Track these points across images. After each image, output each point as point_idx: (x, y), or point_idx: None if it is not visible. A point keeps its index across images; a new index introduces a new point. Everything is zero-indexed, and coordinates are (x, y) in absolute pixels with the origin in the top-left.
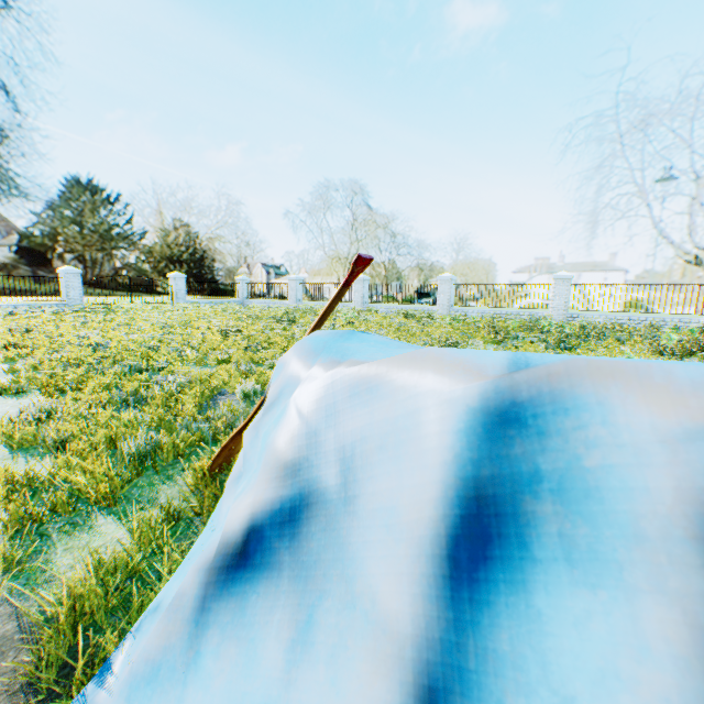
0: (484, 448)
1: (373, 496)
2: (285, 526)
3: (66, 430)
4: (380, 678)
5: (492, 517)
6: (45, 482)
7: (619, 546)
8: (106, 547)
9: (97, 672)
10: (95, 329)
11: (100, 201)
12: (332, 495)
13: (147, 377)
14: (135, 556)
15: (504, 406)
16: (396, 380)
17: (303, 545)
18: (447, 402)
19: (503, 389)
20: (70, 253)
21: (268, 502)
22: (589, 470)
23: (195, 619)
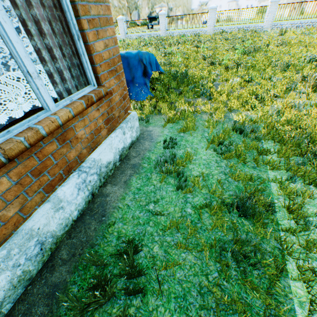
0: None
1: None
2: None
3: None
4: None
5: None
6: None
7: None
8: None
9: None
10: None
11: None
12: None
13: None
14: None
15: None
16: None
17: None
18: None
19: None
20: None
21: None
22: None
23: None
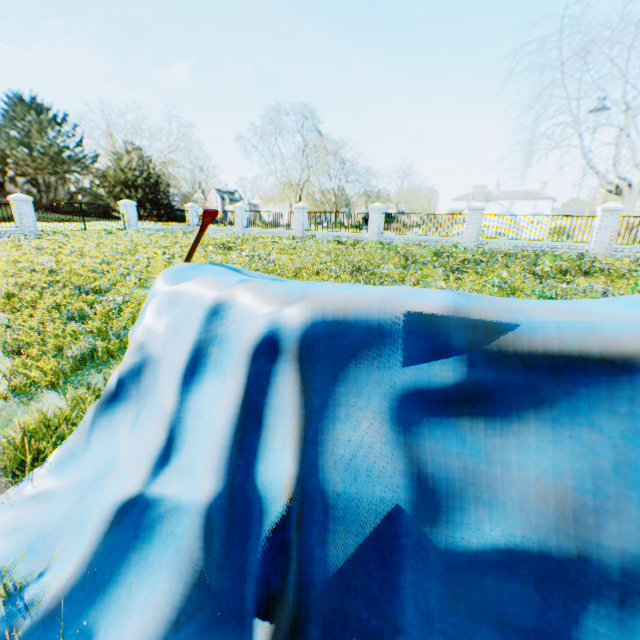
0: (206, 327)
1: (170, 356)
2: (135, 377)
3: (22, 339)
4: (159, 432)
5: (200, 356)
6: (7, 374)
7: (228, 360)
8: (52, 411)
9: (41, 464)
10: (49, 255)
11: (45, 124)
12: (157, 359)
13: (93, 298)
14: (70, 413)
15: (216, 306)
16: (186, 294)
17: (142, 385)
18: (199, 305)
19: (218, 298)
20: (21, 178)
21: (128, 365)
22: (230, 332)
23: (90, 429)
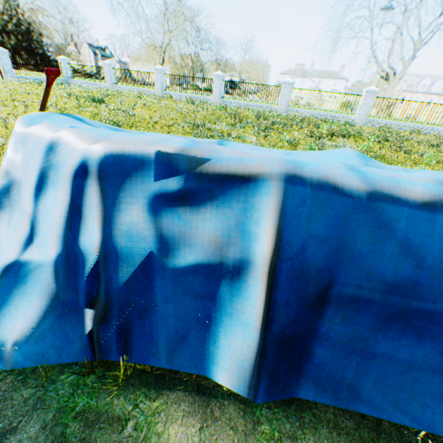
0: (46, 158)
1: (27, 179)
2: (7, 194)
3: None
4: (26, 226)
5: (44, 178)
6: None
7: (60, 180)
8: None
9: None
10: None
11: None
12: (20, 181)
13: None
14: None
15: (51, 145)
16: (33, 136)
17: (12, 199)
18: (41, 144)
19: (52, 139)
20: None
21: (0, 186)
22: (61, 162)
23: None
